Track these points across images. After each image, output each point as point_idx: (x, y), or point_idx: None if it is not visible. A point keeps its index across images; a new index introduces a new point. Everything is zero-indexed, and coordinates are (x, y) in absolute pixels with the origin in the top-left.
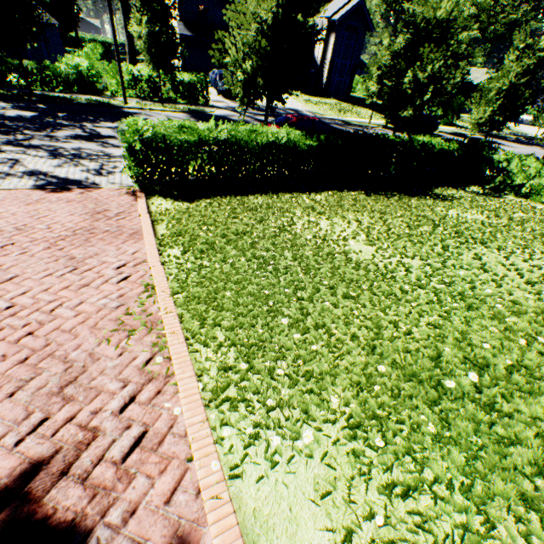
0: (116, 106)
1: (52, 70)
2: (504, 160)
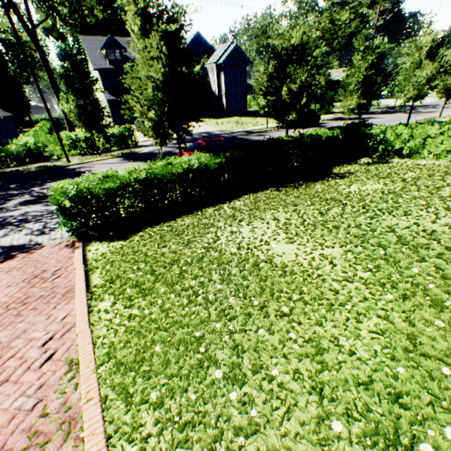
0: (61, 166)
1: (5, 151)
2: (380, 132)
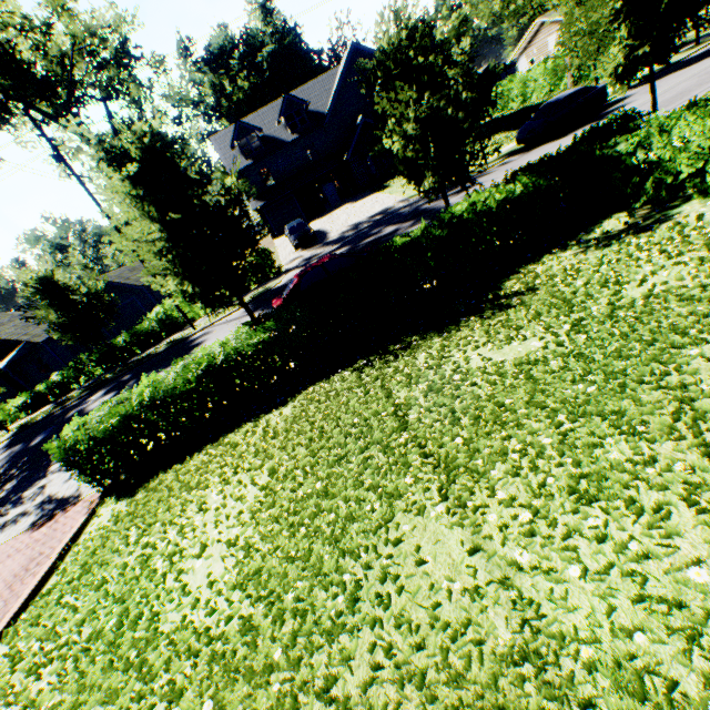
0: (186, 338)
1: (140, 331)
2: (635, 146)
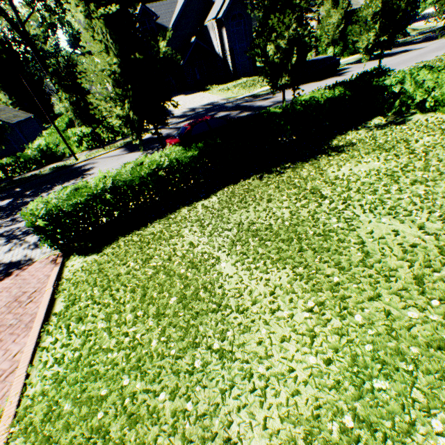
0: (70, 165)
1: (23, 157)
2: (396, 82)
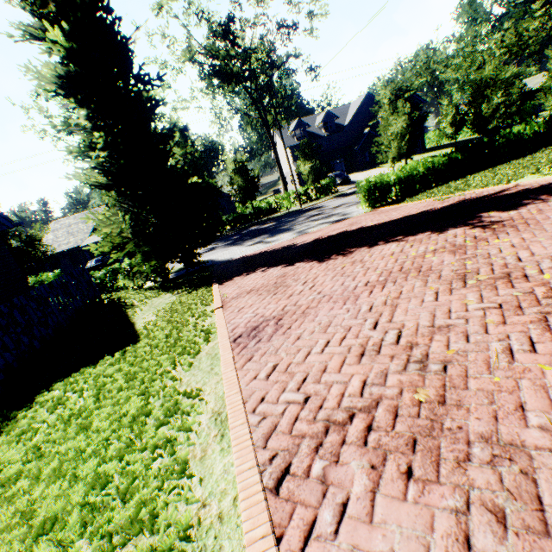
0: (298, 210)
1: (258, 208)
2: None
